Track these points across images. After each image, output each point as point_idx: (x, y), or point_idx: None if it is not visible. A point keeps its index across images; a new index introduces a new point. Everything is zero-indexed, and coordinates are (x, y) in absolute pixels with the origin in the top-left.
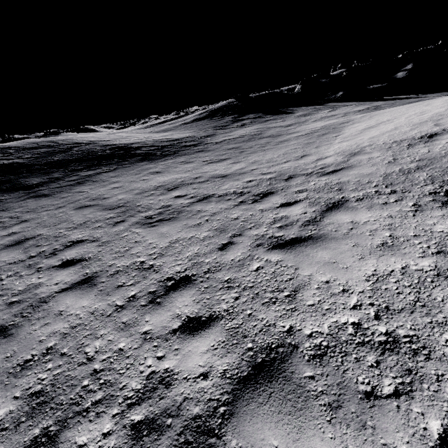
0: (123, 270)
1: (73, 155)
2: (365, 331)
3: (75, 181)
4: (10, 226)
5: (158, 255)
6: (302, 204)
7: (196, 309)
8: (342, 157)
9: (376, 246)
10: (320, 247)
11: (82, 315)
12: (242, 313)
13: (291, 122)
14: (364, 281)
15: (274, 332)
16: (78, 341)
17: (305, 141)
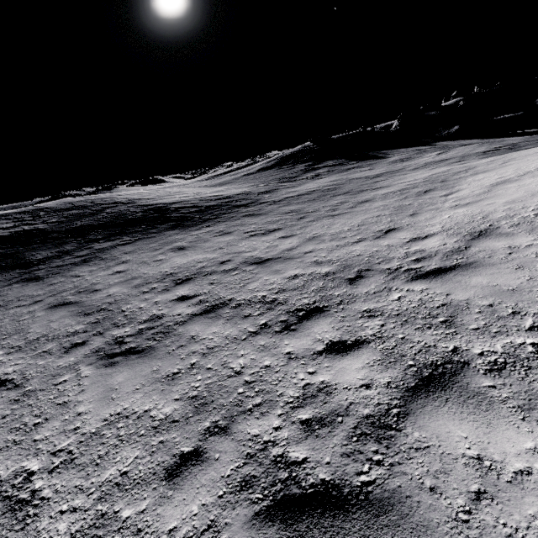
0: None
1: (100, 218)
2: None
3: (82, 258)
4: None
5: (63, 460)
6: (366, 354)
7: None
8: (456, 240)
9: None
10: None
11: None
12: None
13: (381, 171)
14: None
15: None
16: None
17: (396, 203)
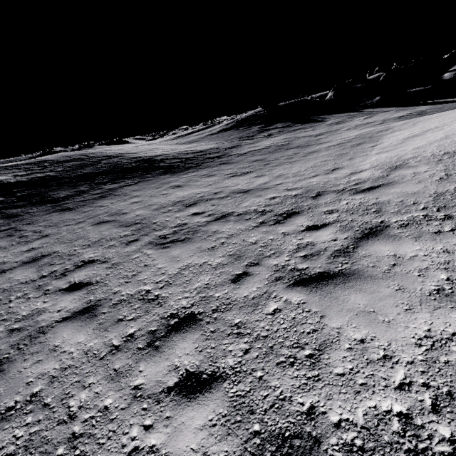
0: (127, 300)
1: (100, 168)
2: (417, 430)
3: (98, 195)
4: (31, 241)
5: (165, 284)
6: (331, 228)
7: (197, 361)
8: (381, 172)
9: (428, 293)
10: (353, 288)
11: (76, 354)
12: (251, 374)
13: (322, 131)
14: (413, 345)
15: (290, 412)
16: (64, 389)
17: (337, 152)
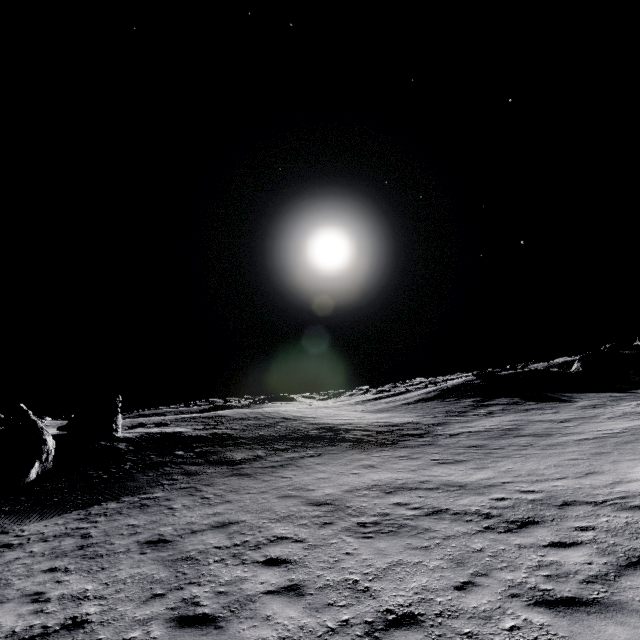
0: (333, 585)
1: (278, 431)
2: None
3: (278, 463)
4: (215, 504)
5: (375, 577)
6: (584, 549)
7: None
8: None
9: None
10: (611, 619)
11: (291, 627)
12: None
13: (569, 416)
14: None
15: None
16: None
17: (593, 449)
